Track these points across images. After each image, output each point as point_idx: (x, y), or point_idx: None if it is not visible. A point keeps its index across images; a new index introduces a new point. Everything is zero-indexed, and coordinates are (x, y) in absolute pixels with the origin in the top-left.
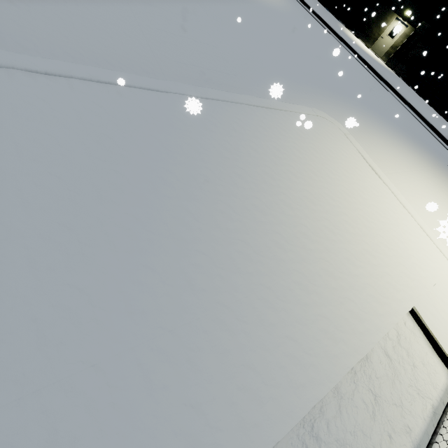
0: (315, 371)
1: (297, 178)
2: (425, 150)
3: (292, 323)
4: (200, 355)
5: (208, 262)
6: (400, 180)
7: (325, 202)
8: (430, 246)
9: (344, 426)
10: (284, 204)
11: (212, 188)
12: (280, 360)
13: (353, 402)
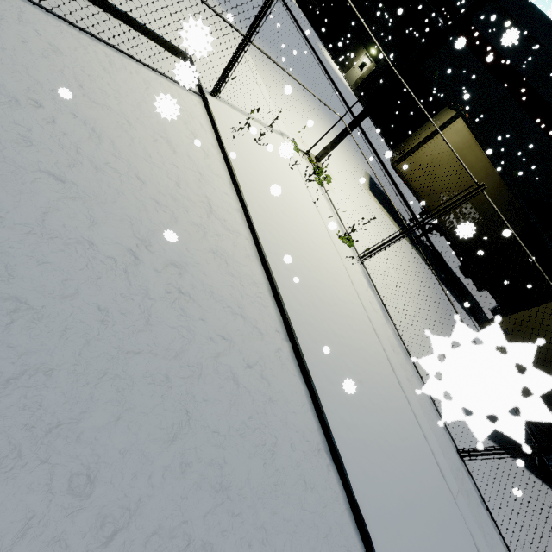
0: None
1: None
2: (338, 124)
3: None
4: None
5: None
6: (278, 89)
7: None
8: (256, 89)
9: None
10: None
11: None
12: None
13: None
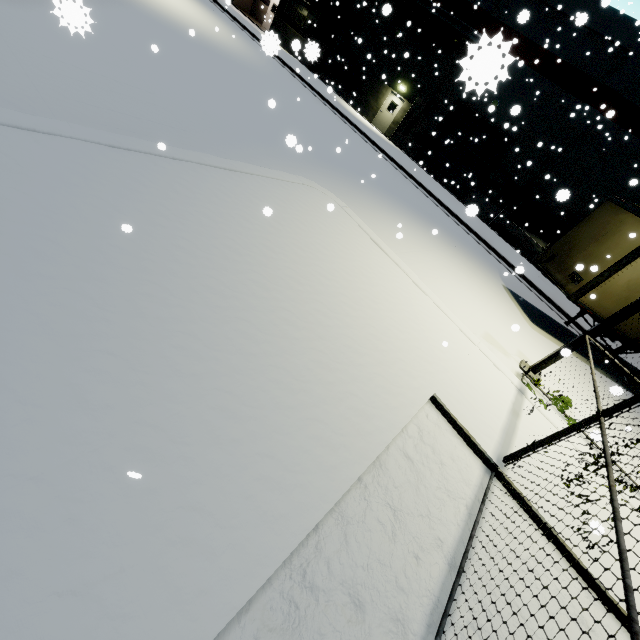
0: (303, 492)
1: (275, 254)
2: (441, 229)
3: (267, 435)
4: (96, 506)
5: (119, 366)
6: (414, 260)
7: (317, 282)
8: (450, 327)
9: (352, 561)
10: (256, 284)
11: (133, 264)
12: (246, 488)
13: (365, 526)
